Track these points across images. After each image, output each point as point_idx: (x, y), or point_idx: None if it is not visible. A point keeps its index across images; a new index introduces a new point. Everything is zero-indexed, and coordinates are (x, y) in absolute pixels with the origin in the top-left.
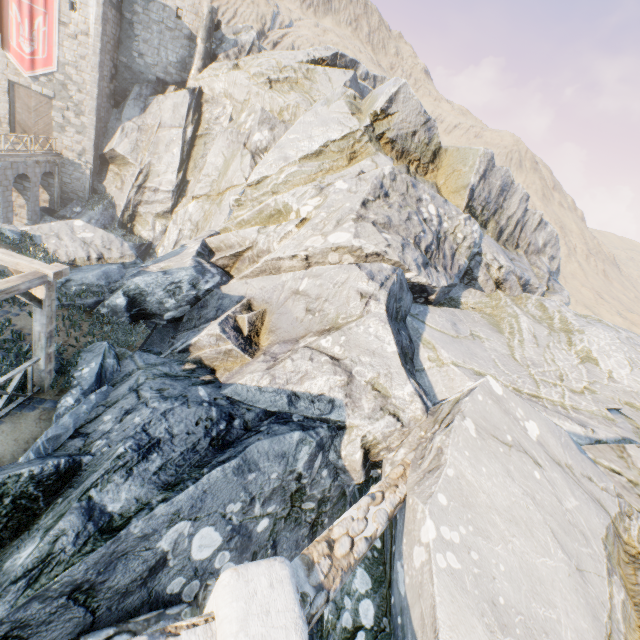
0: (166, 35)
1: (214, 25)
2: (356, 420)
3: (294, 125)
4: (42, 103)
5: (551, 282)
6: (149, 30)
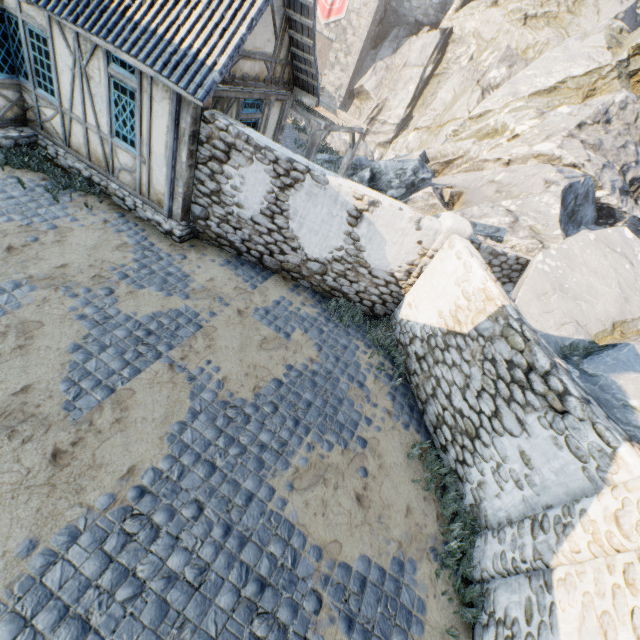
0: None
1: None
2: (511, 238)
3: (536, 61)
4: (325, 46)
5: None
6: None
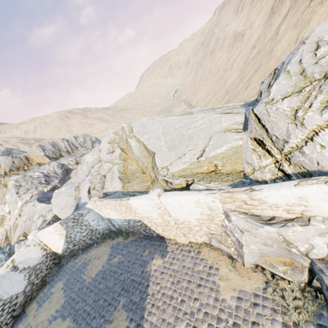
0: None
1: None
2: (48, 217)
3: None
4: None
5: (94, 145)
6: None
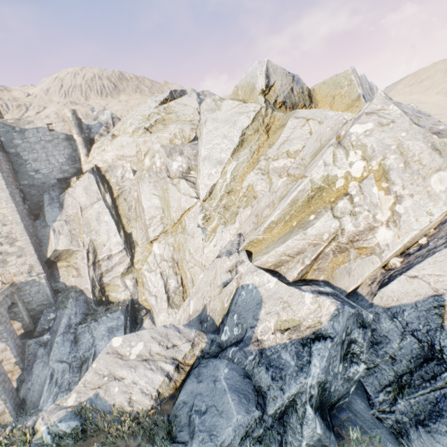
0: (48, 147)
1: (80, 120)
2: None
3: (204, 137)
4: None
5: None
6: (34, 151)
